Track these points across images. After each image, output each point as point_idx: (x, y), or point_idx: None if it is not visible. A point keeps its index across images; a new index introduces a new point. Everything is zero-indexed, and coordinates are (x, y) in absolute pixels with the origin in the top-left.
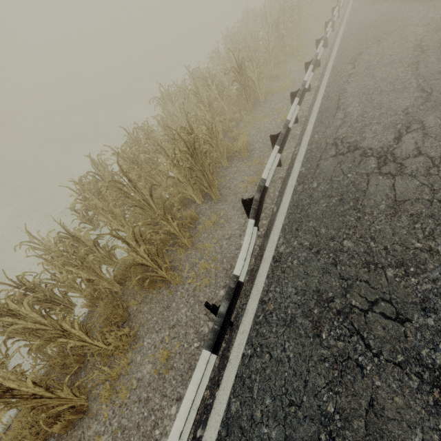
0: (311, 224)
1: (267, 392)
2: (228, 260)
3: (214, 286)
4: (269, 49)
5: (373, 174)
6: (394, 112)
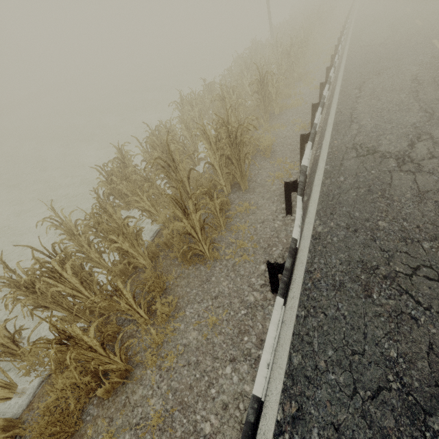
0: (344, 209)
1: (328, 345)
2: (264, 240)
3: (254, 262)
4: (281, 72)
5: (395, 171)
6: (404, 126)
